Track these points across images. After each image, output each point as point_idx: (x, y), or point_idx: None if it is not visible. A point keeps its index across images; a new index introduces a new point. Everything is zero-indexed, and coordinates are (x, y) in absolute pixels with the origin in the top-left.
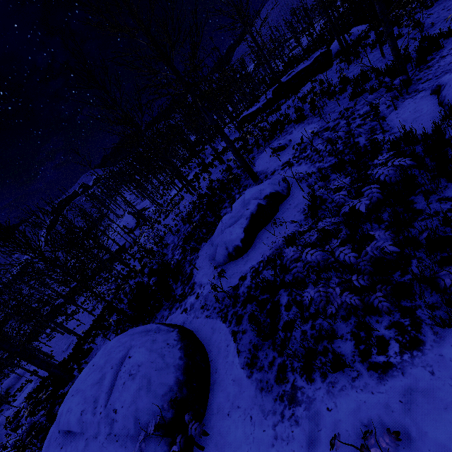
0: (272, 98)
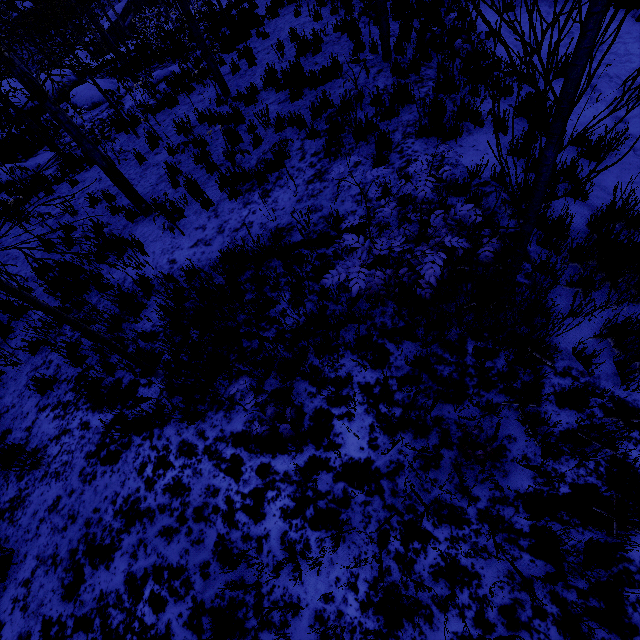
0: None
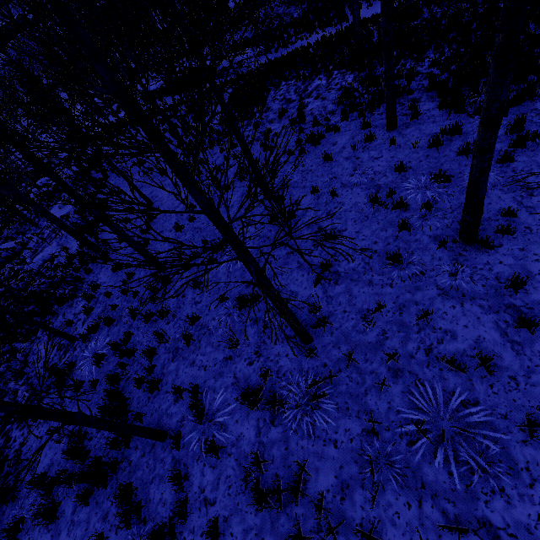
0: (165, 88)
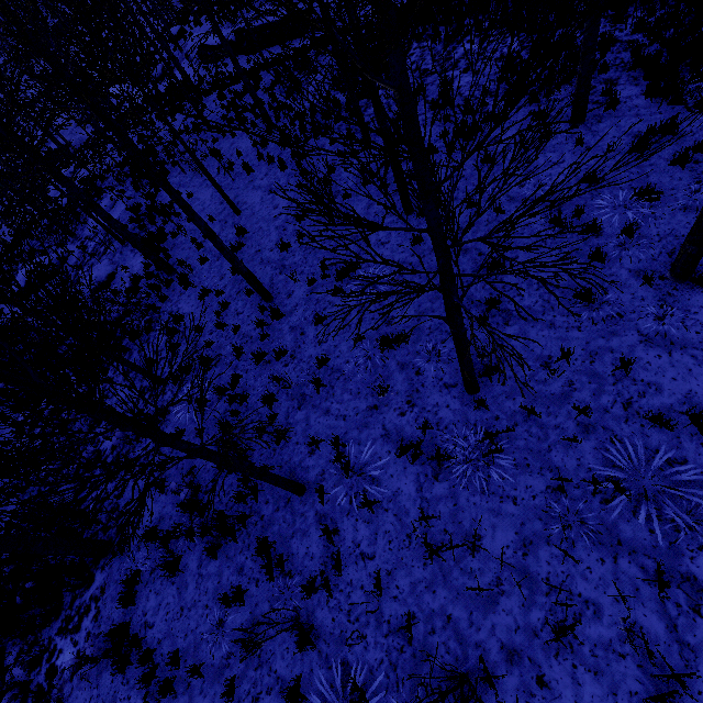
0: (234, 42)
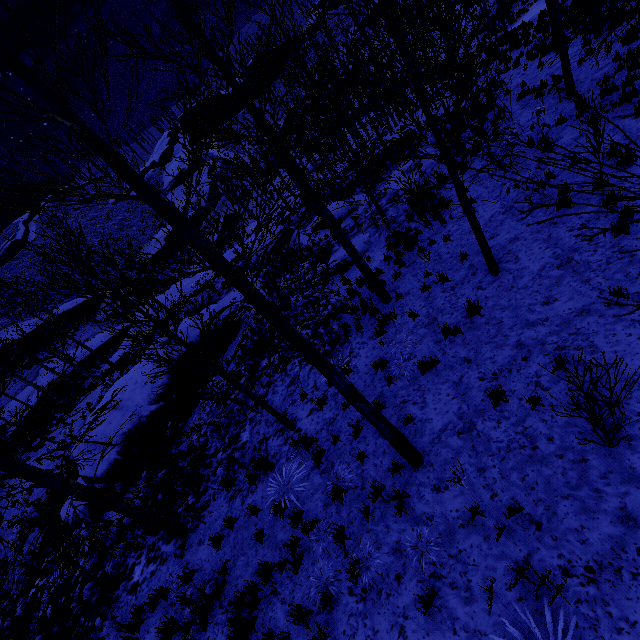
0: None
